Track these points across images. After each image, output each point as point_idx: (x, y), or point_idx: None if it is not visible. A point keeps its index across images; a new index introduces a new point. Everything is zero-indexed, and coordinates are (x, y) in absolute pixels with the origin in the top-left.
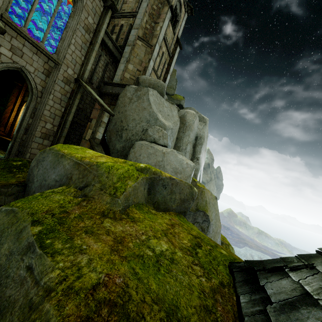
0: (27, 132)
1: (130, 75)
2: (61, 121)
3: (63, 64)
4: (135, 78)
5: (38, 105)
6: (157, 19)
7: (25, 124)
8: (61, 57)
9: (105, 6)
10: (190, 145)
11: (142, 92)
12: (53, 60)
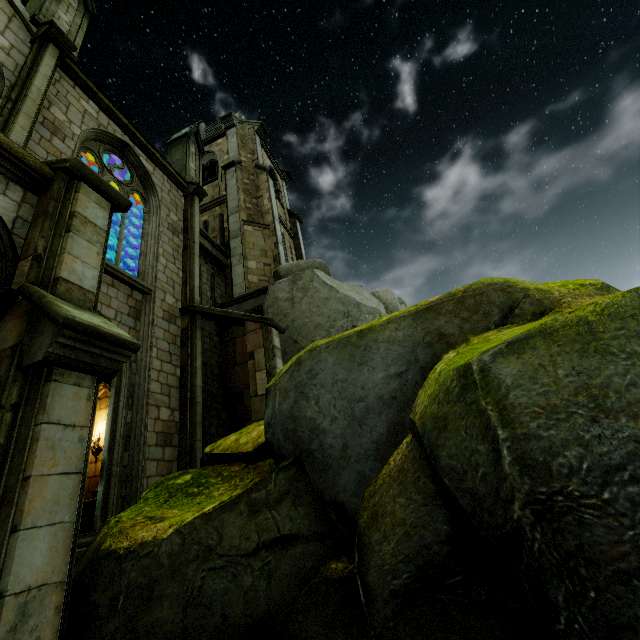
0: (128, 443)
1: (258, 276)
2: (182, 395)
3: (157, 289)
4: (267, 277)
5: (136, 377)
6: (257, 193)
7: (121, 427)
8: (150, 280)
9: (187, 195)
10: None
11: (305, 280)
12: (140, 288)
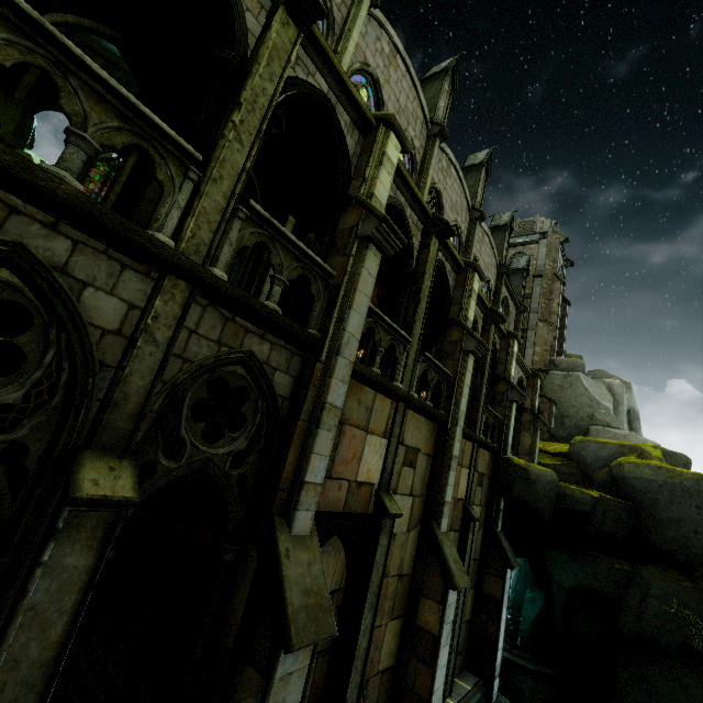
0: None
1: (539, 357)
2: None
3: None
4: (544, 358)
5: None
6: (550, 295)
7: None
8: None
9: (518, 311)
10: (625, 422)
11: (572, 379)
12: None
